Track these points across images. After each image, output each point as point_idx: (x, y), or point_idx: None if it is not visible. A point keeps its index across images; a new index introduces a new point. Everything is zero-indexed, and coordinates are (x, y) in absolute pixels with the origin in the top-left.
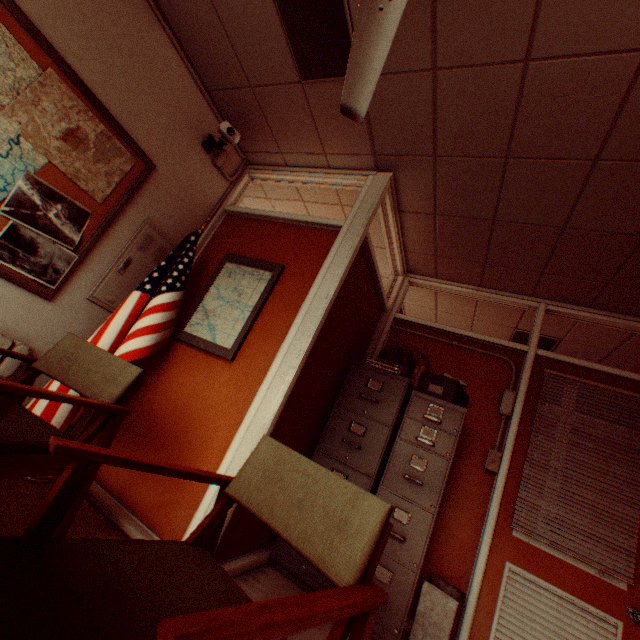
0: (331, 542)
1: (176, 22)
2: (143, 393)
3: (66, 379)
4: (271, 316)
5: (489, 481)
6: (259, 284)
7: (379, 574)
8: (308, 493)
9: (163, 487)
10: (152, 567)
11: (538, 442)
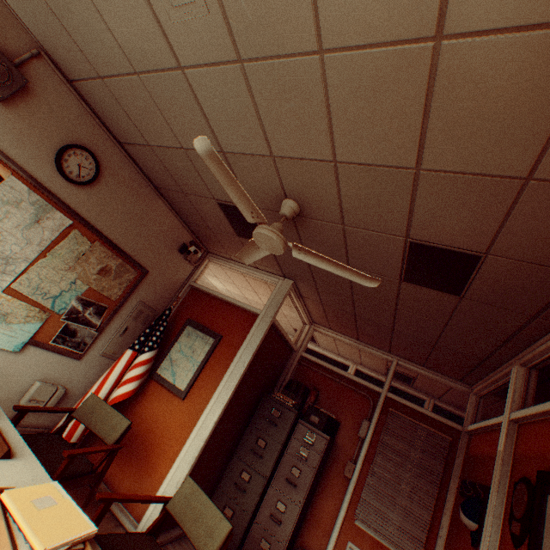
0: (206, 541)
1: (168, 197)
2: (128, 412)
3: (90, 425)
4: (210, 370)
5: (346, 483)
6: (206, 346)
7: (263, 544)
8: (201, 514)
9: (135, 480)
10: (131, 547)
11: (378, 459)
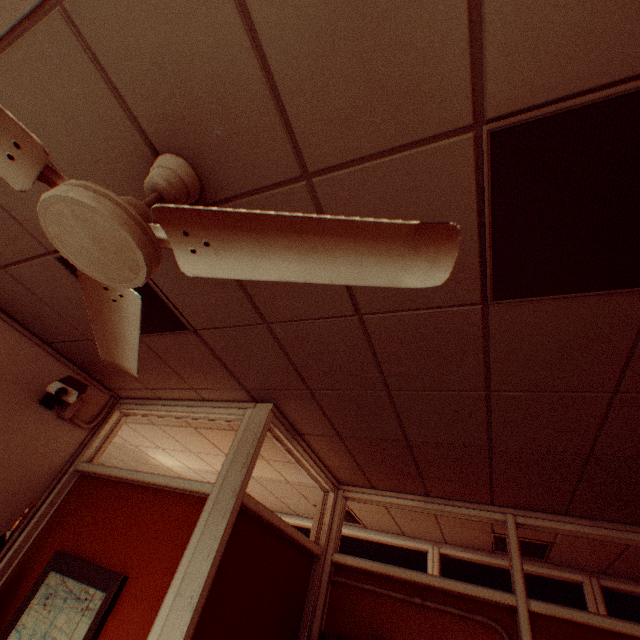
0: None
1: None
2: None
3: None
4: None
5: None
6: (82, 620)
7: None
8: None
9: None
10: None
11: None
